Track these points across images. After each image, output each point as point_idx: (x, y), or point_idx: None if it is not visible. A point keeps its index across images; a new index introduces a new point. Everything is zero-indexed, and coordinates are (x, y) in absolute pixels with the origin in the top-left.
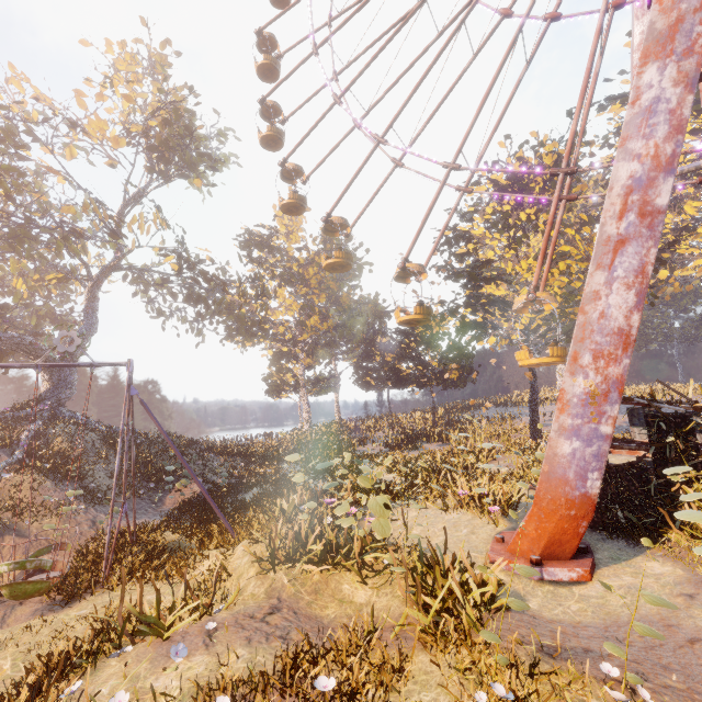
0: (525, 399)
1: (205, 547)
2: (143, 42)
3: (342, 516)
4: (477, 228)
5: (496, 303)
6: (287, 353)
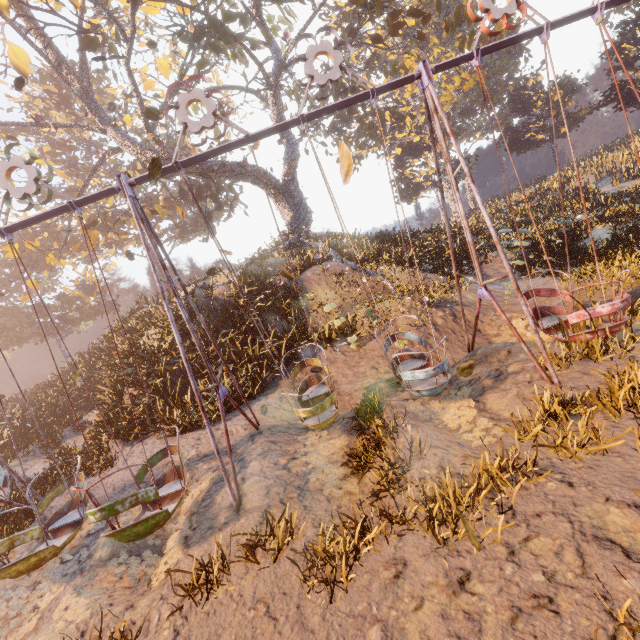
0: None
1: None
2: None
3: None
4: None
5: None
6: (416, 145)
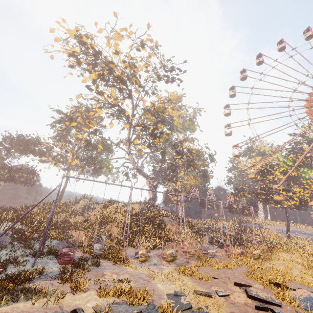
0: (260, 222)
1: (273, 254)
2: (198, 103)
3: (310, 251)
4: (276, 172)
5: (293, 198)
6: (176, 189)
